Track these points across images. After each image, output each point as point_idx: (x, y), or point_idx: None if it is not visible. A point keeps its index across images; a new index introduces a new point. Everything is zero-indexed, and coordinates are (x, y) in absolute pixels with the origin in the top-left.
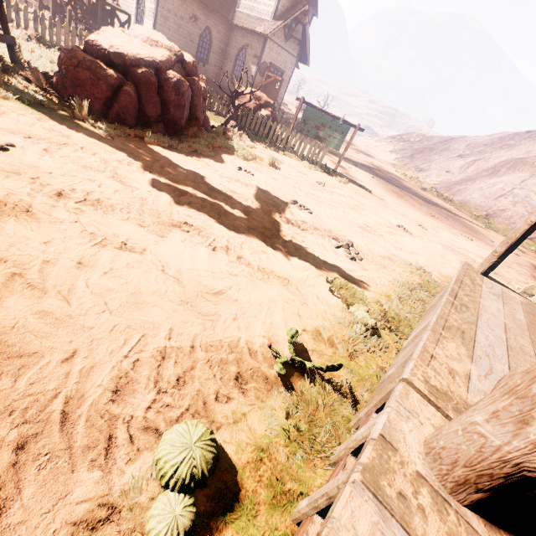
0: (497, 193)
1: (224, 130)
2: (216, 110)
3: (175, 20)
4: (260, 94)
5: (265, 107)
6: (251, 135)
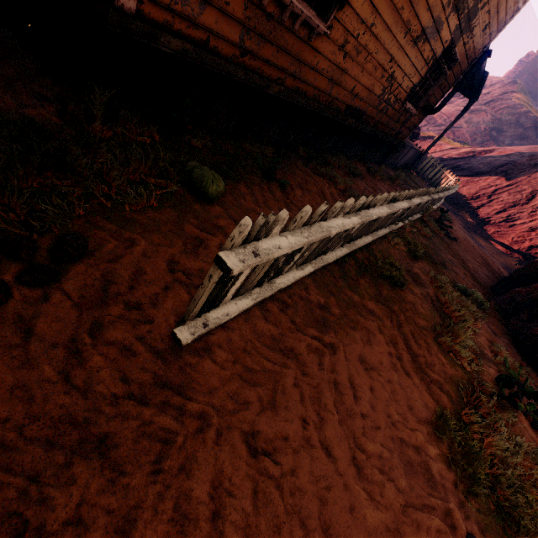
0: None
1: None
2: None
3: None
4: None
5: None
6: None
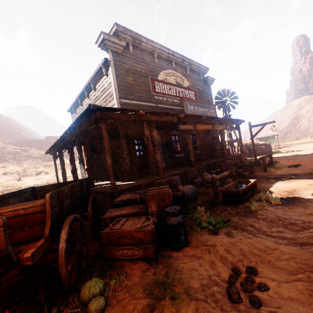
0: (304, 128)
1: None
2: None
3: None
4: None
5: None
6: None
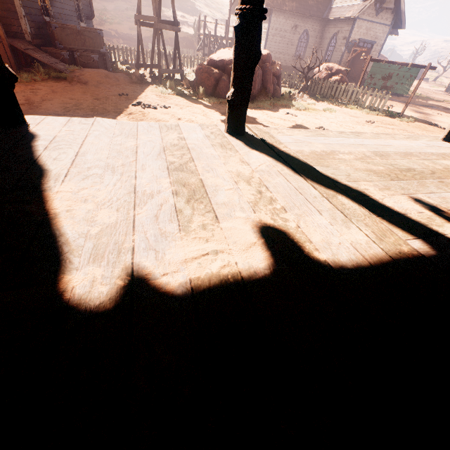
0: None
1: (291, 95)
2: (295, 87)
3: (280, 34)
4: (332, 65)
5: (335, 74)
6: (319, 98)
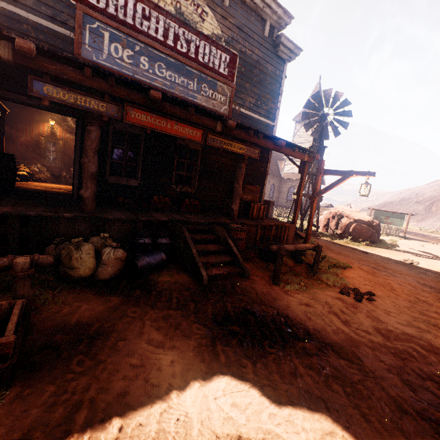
0: None
1: None
2: None
3: None
4: None
5: None
6: None
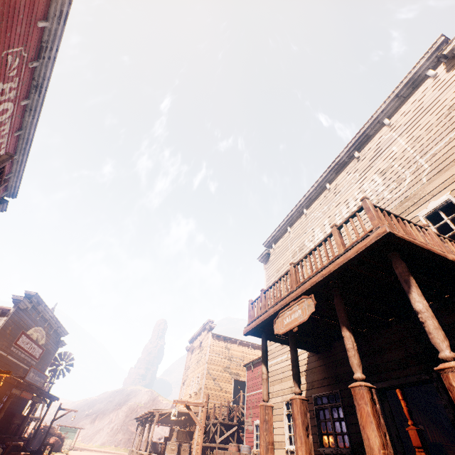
0: (116, 431)
1: None
2: None
3: None
4: None
5: None
6: None
